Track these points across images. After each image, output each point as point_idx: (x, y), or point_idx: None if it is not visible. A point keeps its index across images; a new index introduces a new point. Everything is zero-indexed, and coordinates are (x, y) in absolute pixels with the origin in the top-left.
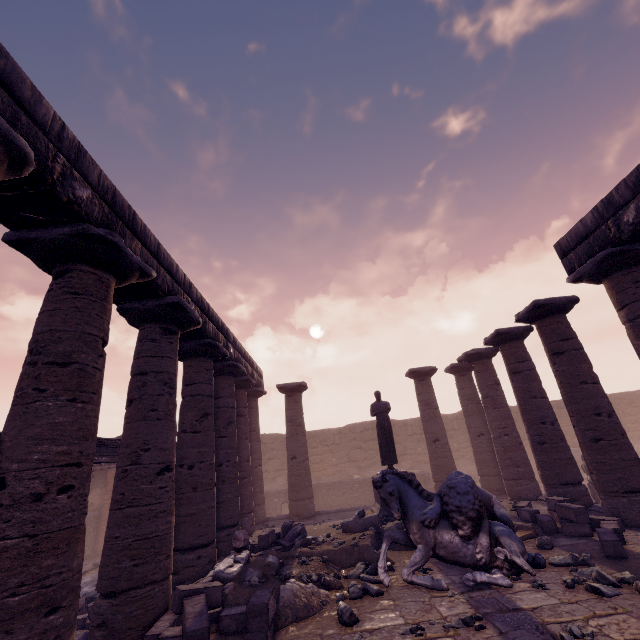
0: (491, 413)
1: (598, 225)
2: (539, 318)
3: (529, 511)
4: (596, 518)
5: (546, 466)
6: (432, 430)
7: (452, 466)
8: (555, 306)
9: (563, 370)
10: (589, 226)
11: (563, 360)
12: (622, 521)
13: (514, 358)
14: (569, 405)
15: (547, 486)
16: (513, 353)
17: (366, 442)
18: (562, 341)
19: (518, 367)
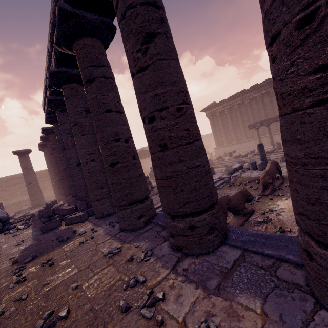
0: (51, 169)
1: (45, 104)
2: (48, 134)
3: (44, 207)
4: (57, 205)
5: (60, 189)
6: (28, 179)
7: (39, 193)
8: (52, 130)
9: (55, 155)
10: (44, 103)
11: (55, 152)
12: (68, 203)
13: (51, 148)
14: (57, 168)
15: (61, 195)
16: (50, 146)
17: (10, 186)
18: (55, 144)
19: (52, 152)
